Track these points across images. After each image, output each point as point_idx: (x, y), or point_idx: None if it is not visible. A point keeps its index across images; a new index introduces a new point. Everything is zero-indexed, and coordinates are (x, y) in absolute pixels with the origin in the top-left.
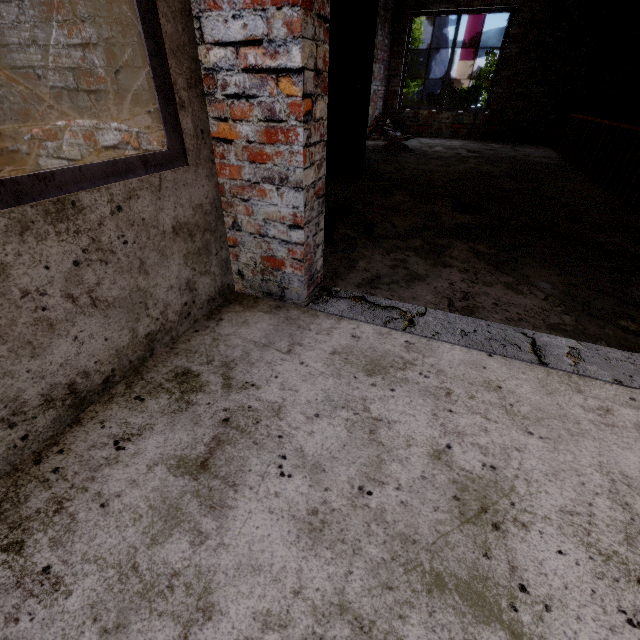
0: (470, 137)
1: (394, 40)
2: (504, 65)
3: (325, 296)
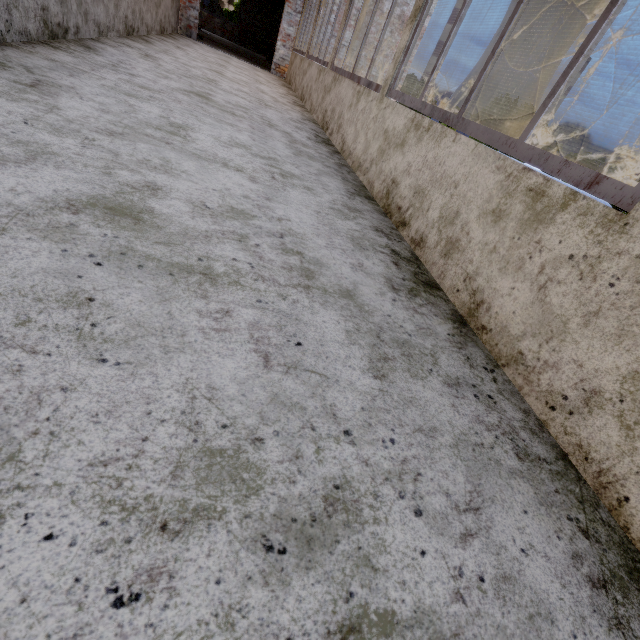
0: (231, 40)
1: None
2: (245, 4)
3: (199, 41)
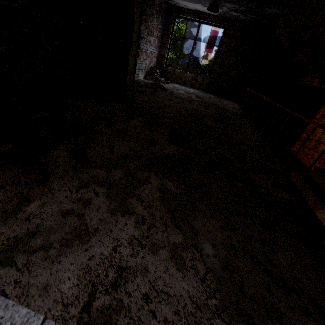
0: (200, 89)
1: (165, 27)
2: (219, 55)
3: None
